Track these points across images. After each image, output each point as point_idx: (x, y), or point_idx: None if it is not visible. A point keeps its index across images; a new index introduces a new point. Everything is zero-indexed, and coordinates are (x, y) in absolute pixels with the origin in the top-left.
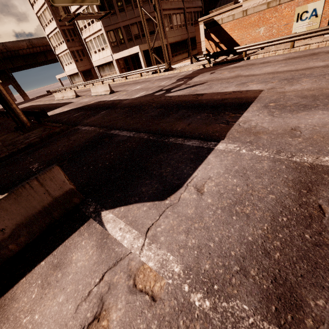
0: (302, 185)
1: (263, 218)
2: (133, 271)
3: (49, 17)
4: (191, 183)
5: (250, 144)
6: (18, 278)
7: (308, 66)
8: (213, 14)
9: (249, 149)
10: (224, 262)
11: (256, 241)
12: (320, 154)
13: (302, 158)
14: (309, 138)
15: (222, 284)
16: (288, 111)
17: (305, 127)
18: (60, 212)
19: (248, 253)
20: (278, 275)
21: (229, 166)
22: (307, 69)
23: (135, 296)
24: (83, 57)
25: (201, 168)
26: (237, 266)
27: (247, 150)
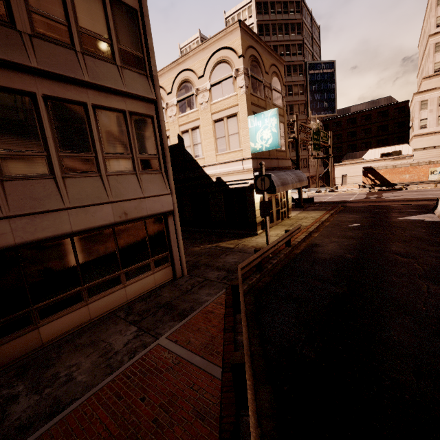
0: None
1: None
2: None
3: None
4: None
5: None
6: None
7: None
8: (347, 163)
9: None
10: None
11: None
12: None
13: None
14: None
15: None
16: None
17: None
18: None
19: None
20: None
21: None
22: None
23: None
24: None
25: None
26: None
27: None
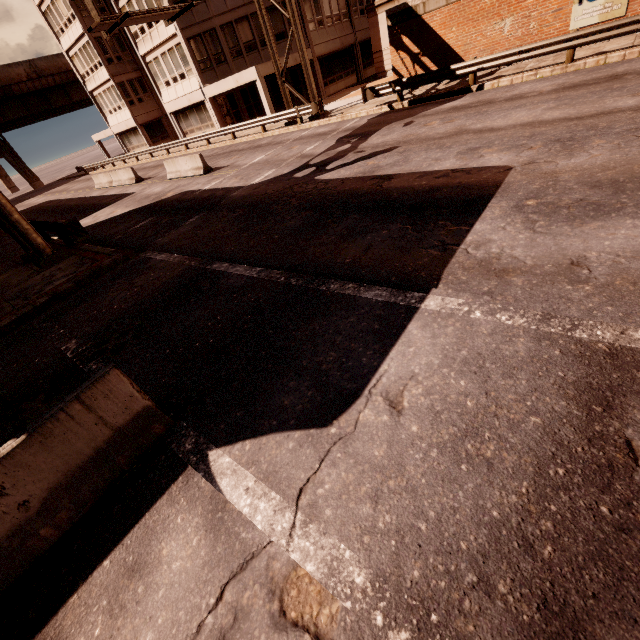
0: (593, 394)
1: (520, 469)
2: (278, 581)
3: (66, 13)
4: (377, 388)
5: (490, 299)
6: (65, 594)
7: (603, 107)
8: None
9: (487, 310)
10: (449, 565)
11: (508, 520)
12: (628, 323)
13: (593, 331)
14: (606, 285)
15: (445, 611)
16: (563, 219)
17: (598, 259)
18: (129, 454)
19: (493, 545)
20: (550, 593)
21: (449, 349)
22: (602, 116)
23: (286, 636)
24: (143, 94)
25: (396, 355)
26: (472, 574)
27: (483, 312)
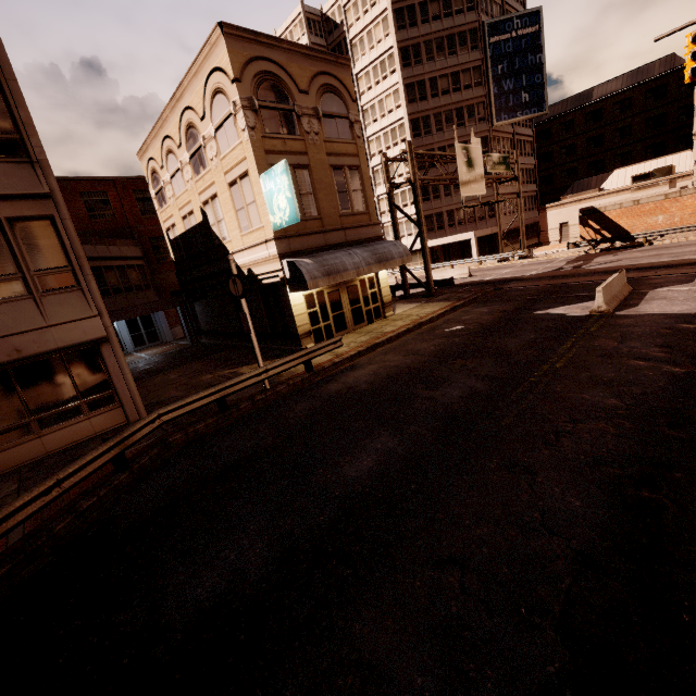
0: None
1: None
2: None
3: None
4: None
5: None
6: (641, 298)
7: None
8: (569, 201)
9: None
10: None
11: None
12: None
13: None
14: None
15: None
16: None
17: None
18: (628, 290)
19: None
20: None
21: None
22: None
23: None
24: None
25: None
26: None
27: None
